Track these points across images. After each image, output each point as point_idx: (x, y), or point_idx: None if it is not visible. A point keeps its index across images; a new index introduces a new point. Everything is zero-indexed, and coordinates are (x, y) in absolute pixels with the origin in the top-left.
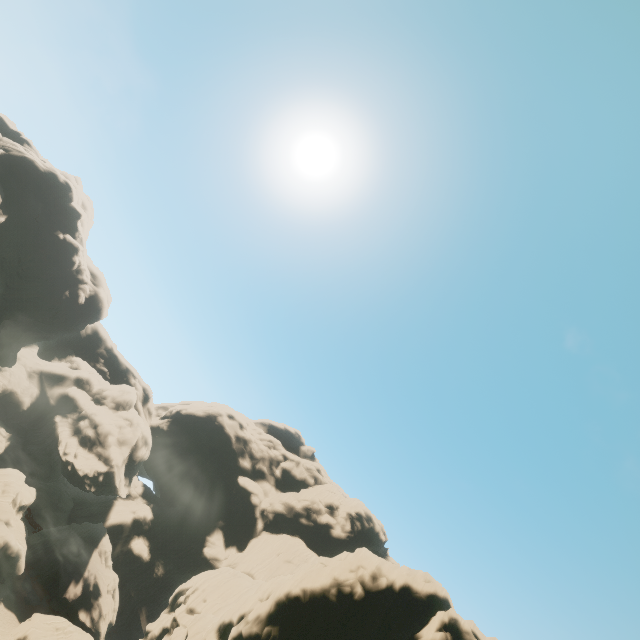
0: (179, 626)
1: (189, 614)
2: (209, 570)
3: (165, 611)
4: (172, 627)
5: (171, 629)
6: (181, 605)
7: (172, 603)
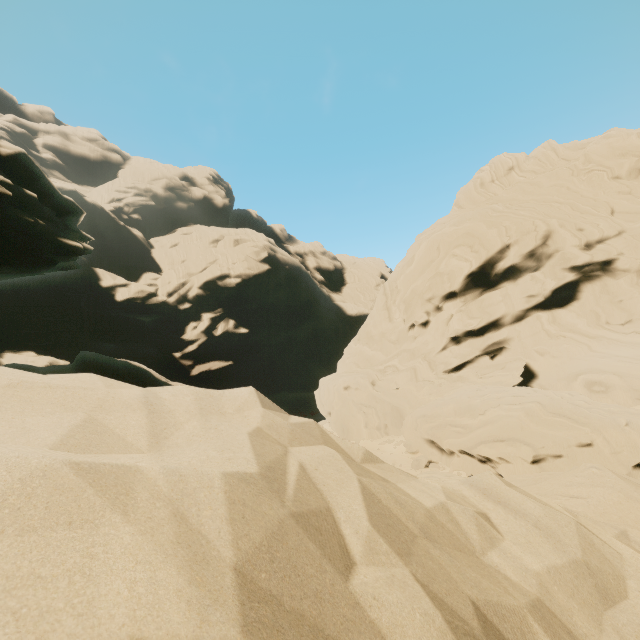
0: (615, 260)
1: (590, 250)
2: (482, 223)
3: (469, 298)
4: (590, 273)
5: (595, 274)
6: (567, 254)
7: (475, 284)
